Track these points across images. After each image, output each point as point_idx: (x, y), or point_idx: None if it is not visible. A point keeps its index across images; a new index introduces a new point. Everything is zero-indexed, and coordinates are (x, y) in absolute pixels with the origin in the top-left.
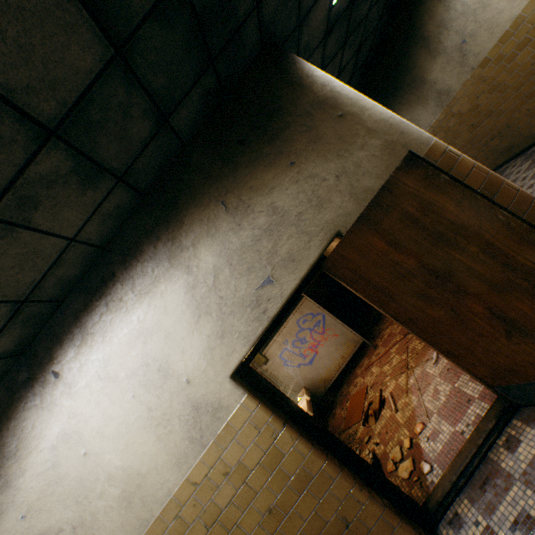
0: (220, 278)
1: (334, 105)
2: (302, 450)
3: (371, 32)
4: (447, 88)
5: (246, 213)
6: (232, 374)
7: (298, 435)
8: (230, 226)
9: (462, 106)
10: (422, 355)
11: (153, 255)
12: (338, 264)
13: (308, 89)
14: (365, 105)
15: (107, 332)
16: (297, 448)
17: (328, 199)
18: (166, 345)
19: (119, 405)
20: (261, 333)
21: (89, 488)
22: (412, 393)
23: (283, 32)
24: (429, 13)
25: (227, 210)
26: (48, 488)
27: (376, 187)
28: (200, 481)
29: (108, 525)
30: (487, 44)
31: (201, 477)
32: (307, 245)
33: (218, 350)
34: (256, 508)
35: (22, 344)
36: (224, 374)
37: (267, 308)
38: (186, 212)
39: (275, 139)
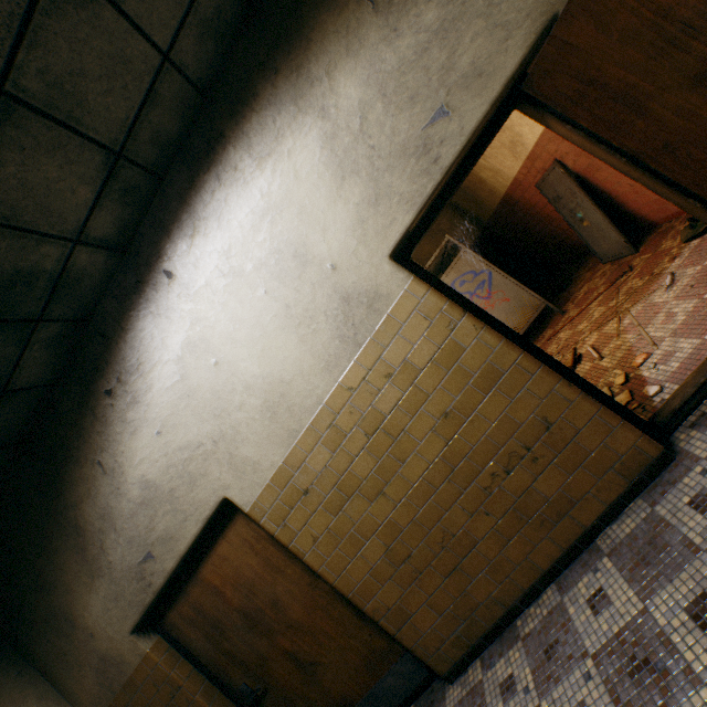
0: (369, 120)
1: None
2: (489, 342)
3: None
4: None
5: (405, 9)
6: (392, 253)
7: (484, 324)
8: (381, 35)
9: None
10: (645, 290)
11: (272, 98)
12: (553, 70)
13: None
14: None
15: (223, 214)
16: (482, 340)
17: None
18: (301, 224)
19: (250, 305)
20: (431, 192)
21: (226, 400)
22: (627, 333)
23: None
24: None
25: (376, 8)
26: (180, 403)
27: None
28: (356, 386)
29: (252, 438)
30: None
31: (357, 382)
32: (502, 46)
33: (371, 223)
34: (427, 413)
35: (124, 236)
36: (381, 254)
37: (440, 155)
38: (314, 23)
39: None
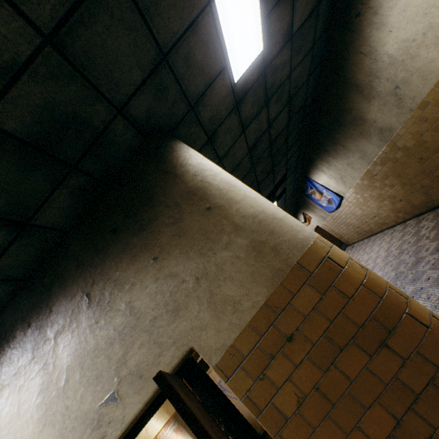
0: (70, 383)
1: (203, 196)
2: None
3: (301, 85)
4: (388, 125)
5: (105, 309)
6: None
7: None
8: (89, 323)
9: (407, 141)
10: None
11: (22, 342)
12: None
13: (180, 178)
14: (235, 197)
15: None
16: None
17: (185, 305)
18: None
19: None
20: None
21: None
22: None
23: (172, 118)
24: (357, 65)
25: (90, 303)
26: None
27: (238, 297)
28: None
29: None
30: (423, 89)
31: None
32: (156, 359)
33: None
34: None
35: None
36: None
37: (106, 434)
38: (56, 300)
39: (143, 229)
